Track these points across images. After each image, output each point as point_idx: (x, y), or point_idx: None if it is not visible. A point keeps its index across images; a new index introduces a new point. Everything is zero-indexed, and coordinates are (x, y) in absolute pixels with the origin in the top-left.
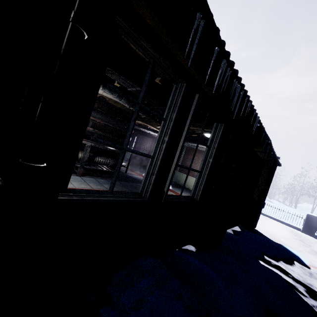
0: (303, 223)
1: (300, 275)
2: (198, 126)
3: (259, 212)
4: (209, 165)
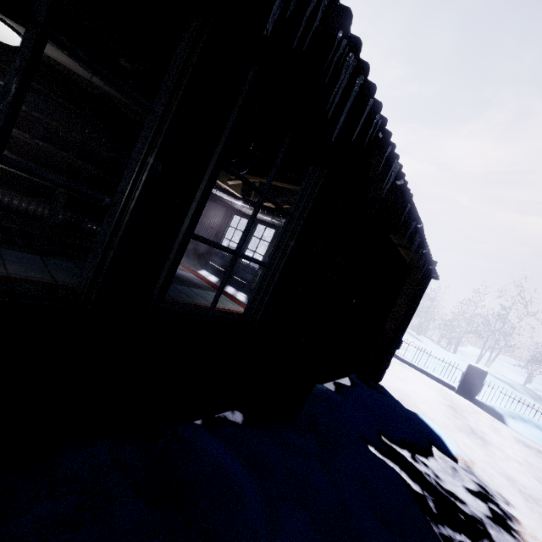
0: (460, 379)
1: (437, 473)
2: (294, 182)
3: (389, 356)
4: (287, 254)
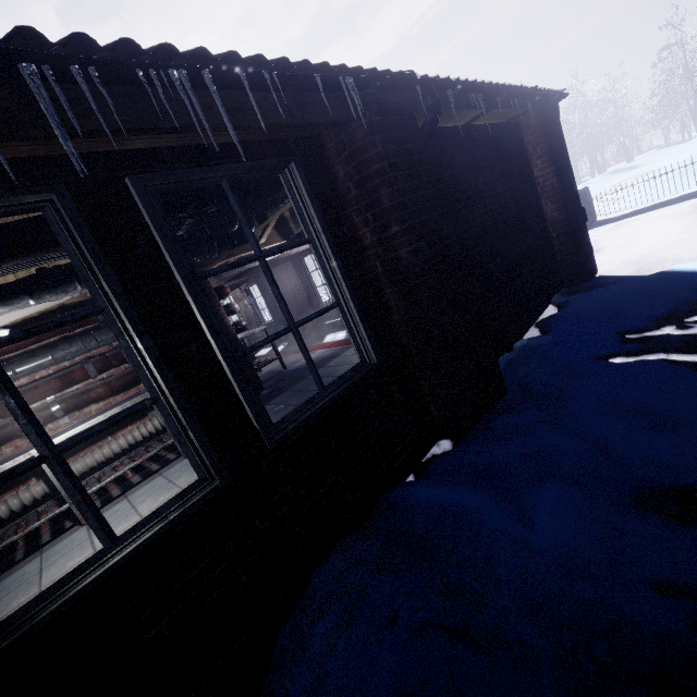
0: None
1: None
2: None
3: (581, 239)
4: (340, 277)
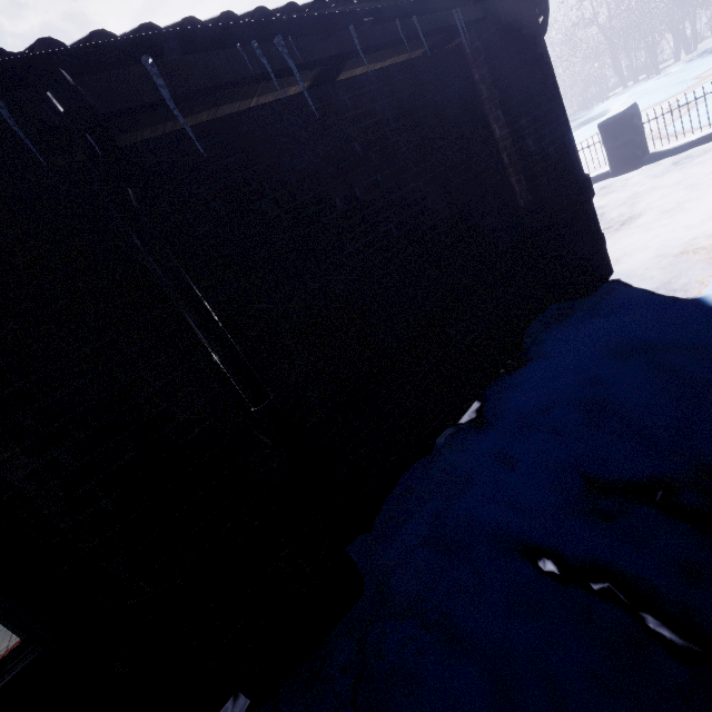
0: None
1: None
2: None
3: (577, 234)
4: None
